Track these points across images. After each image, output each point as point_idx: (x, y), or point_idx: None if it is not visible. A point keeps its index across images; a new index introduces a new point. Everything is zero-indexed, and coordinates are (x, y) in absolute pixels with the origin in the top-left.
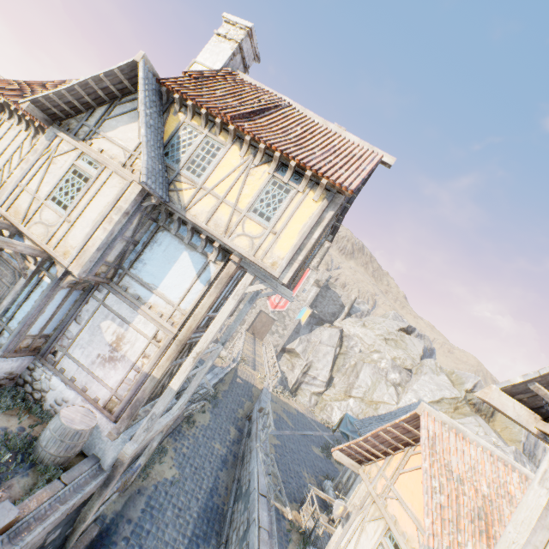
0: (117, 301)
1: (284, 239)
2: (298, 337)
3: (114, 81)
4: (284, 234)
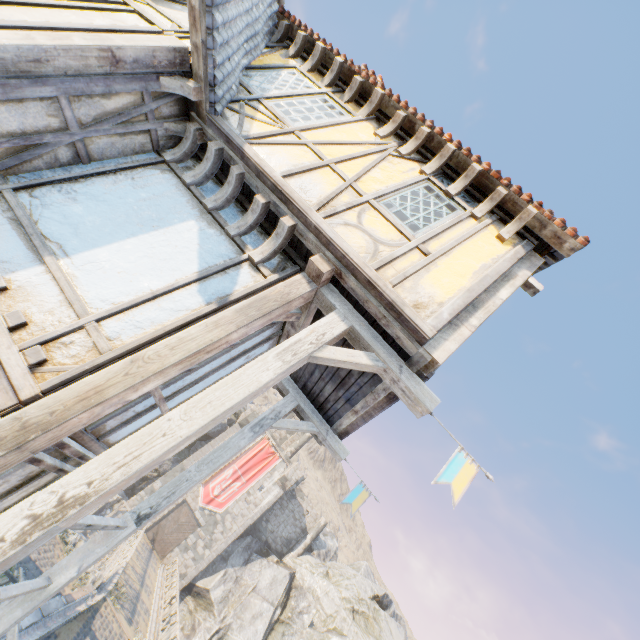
0: None
1: (444, 271)
2: (223, 568)
3: None
4: (444, 263)
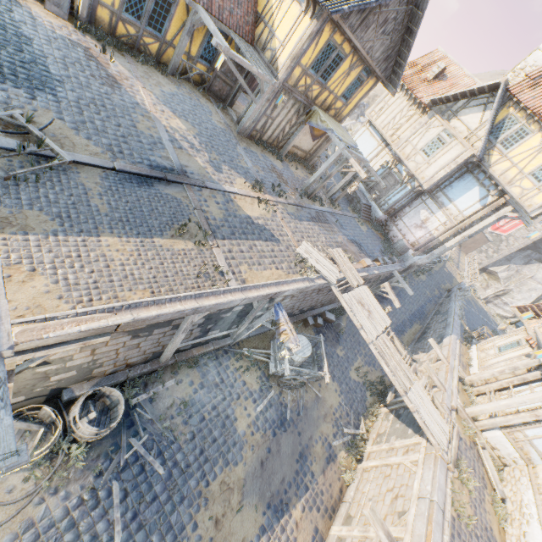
0: (431, 203)
1: None
2: (506, 264)
3: (479, 90)
4: None
